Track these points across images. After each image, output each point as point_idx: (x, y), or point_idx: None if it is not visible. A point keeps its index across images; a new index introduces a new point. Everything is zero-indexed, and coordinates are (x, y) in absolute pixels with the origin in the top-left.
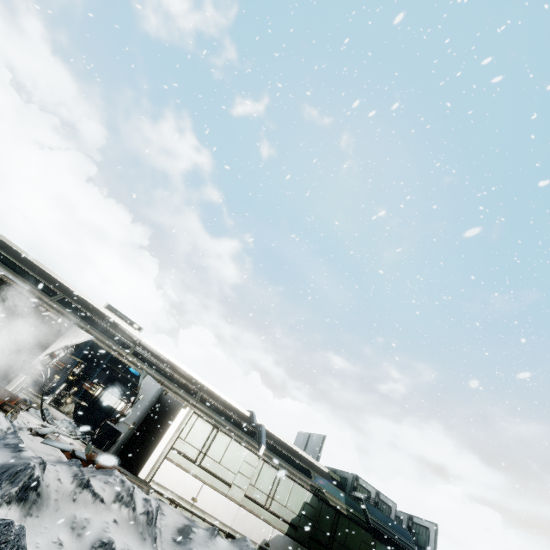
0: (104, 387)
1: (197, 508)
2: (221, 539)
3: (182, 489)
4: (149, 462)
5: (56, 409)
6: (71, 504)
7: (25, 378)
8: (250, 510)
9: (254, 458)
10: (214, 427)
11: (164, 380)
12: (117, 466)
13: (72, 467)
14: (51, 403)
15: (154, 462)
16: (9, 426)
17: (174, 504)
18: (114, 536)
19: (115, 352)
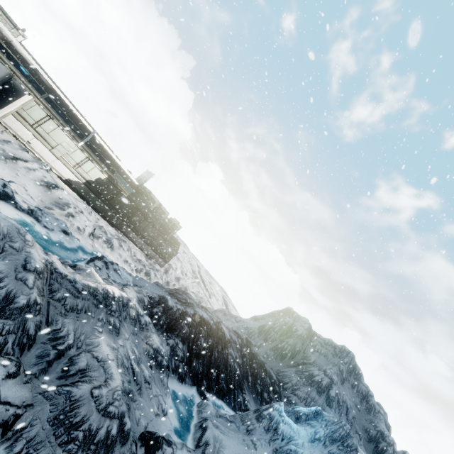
0: None
1: (30, 146)
2: (28, 154)
3: (21, 134)
4: (1, 111)
5: None
6: None
7: None
8: (64, 163)
9: (73, 144)
10: (48, 115)
11: (18, 72)
12: None
13: None
14: None
15: (4, 113)
16: None
17: (15, 137)
18: None
19: None
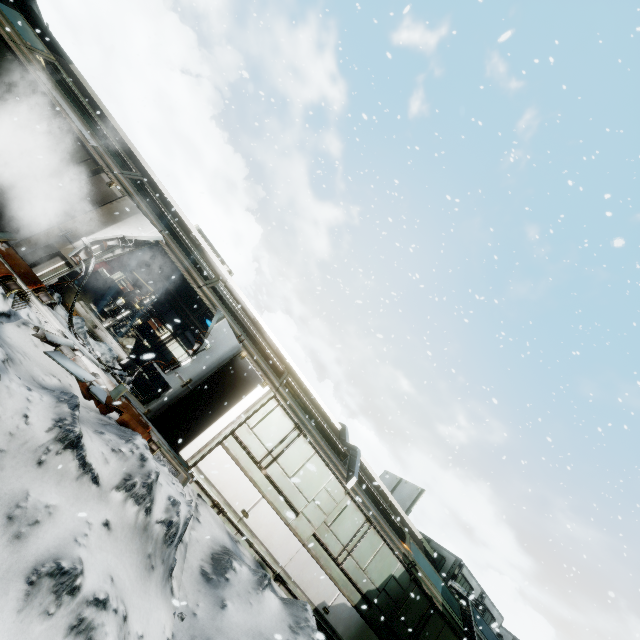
0: (173, 332)
1: (245, 526)
2: (270, 594)
3: (232, 493)
4: (197, 440)
5: (113, 337)
6: (31, 467)
7: (61, 265)
8: (315, 556)
9: (339, 490)
10: (296, 427)
11: (245, 338)
12: (153, 429)
13: (62, 404)
14: (112, 330)
15: (204, 443)
16: (6, 312)
17: (216, 508)
18: (92, 556)
19: (189, 276)
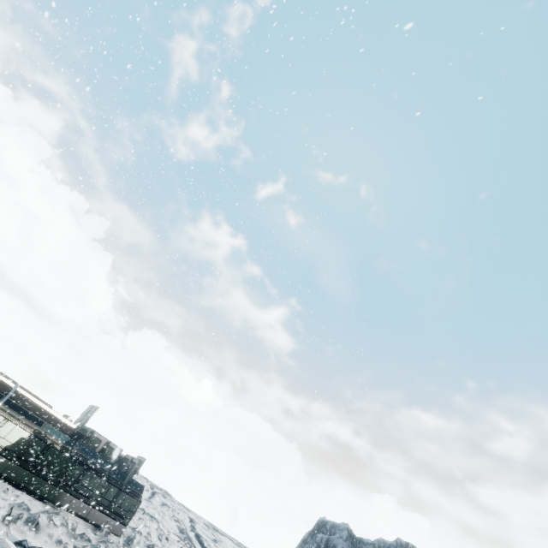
0: None
1: None
2: None
3: None
4: None
5: None
6: None
7: None
8: None
9: None
10: None
11: None
12: None
13: None
14: None
15: None
16: None
17: None
18: None
19: None
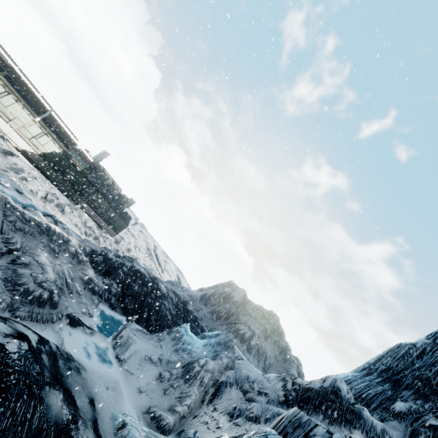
0: None
1: None
2: None
3: None
4: None
5: None
6: None
7: None
8: (20, 135)
9: (30, 118)
10: (6, 91)
11: None
12: None
13: None
14: None
15: None
16: None
17: None
18: None
19: None
